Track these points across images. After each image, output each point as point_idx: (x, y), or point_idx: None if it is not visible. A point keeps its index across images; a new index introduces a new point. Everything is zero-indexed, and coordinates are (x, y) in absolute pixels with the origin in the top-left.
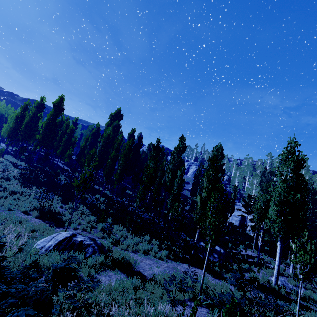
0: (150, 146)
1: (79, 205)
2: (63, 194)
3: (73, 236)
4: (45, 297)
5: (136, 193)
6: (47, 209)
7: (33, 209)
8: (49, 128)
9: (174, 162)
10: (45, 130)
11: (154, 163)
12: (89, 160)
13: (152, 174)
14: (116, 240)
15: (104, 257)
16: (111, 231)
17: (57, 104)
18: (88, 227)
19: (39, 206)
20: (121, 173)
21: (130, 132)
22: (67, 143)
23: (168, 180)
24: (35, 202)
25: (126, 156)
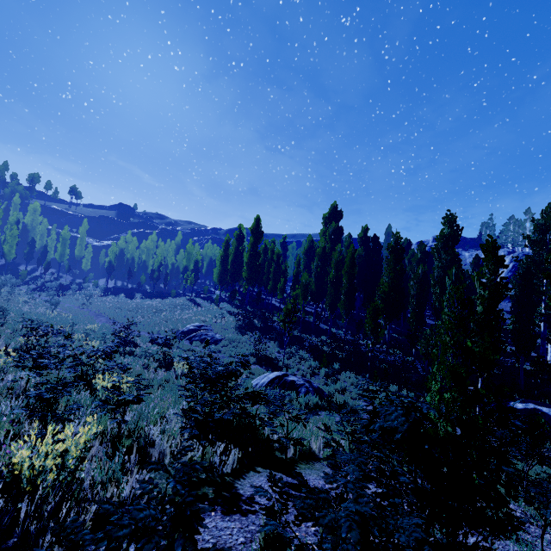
0: (406, 245)
1: (296, 348)
2: (280, 338)
3: (284, 375)
4: (232, 370)
5: (391, 331)
6: (264, 355)
7: (251, 356)
8: (252, 260)
9: (441, 264)
10: (249, 265)
11: (389, 274)
12: (303, 290)
13: (389, 292)
14: (342, 388)
15: (321, 400)
16: (339, 378)
17: (254, 229)
18: (308, 373)
19: (255, 351)
20: (347, 300)
21: (359, 234)
22: (277, 274)
23: (435, 297)
24: (251, 348)
25: (348, 273)
